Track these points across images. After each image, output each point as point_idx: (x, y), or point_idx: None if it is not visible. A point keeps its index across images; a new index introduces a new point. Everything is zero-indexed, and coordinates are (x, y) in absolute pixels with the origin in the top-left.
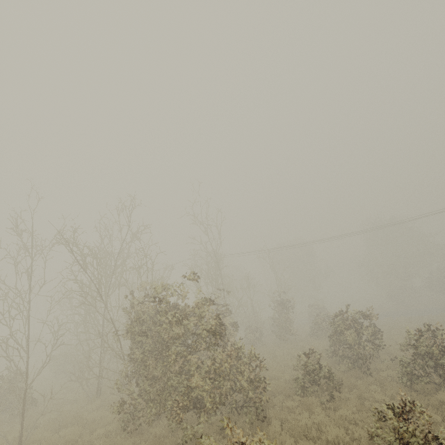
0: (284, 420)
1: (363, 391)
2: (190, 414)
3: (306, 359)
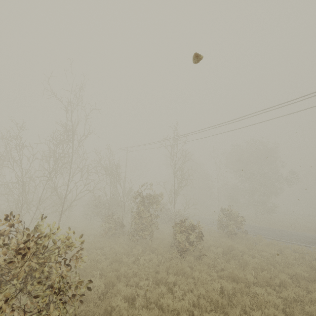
0: None
1: None
2: None
3: None
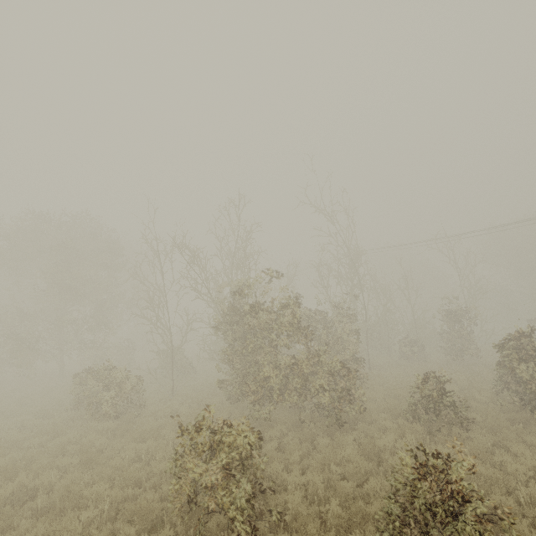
0: (371, 436)
1: (508, 439)
2: (281, 405)
3: (422, 382)
